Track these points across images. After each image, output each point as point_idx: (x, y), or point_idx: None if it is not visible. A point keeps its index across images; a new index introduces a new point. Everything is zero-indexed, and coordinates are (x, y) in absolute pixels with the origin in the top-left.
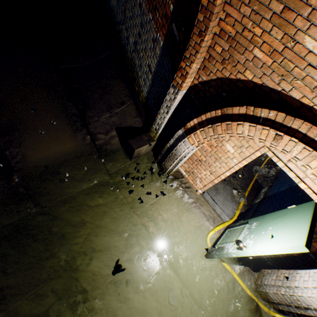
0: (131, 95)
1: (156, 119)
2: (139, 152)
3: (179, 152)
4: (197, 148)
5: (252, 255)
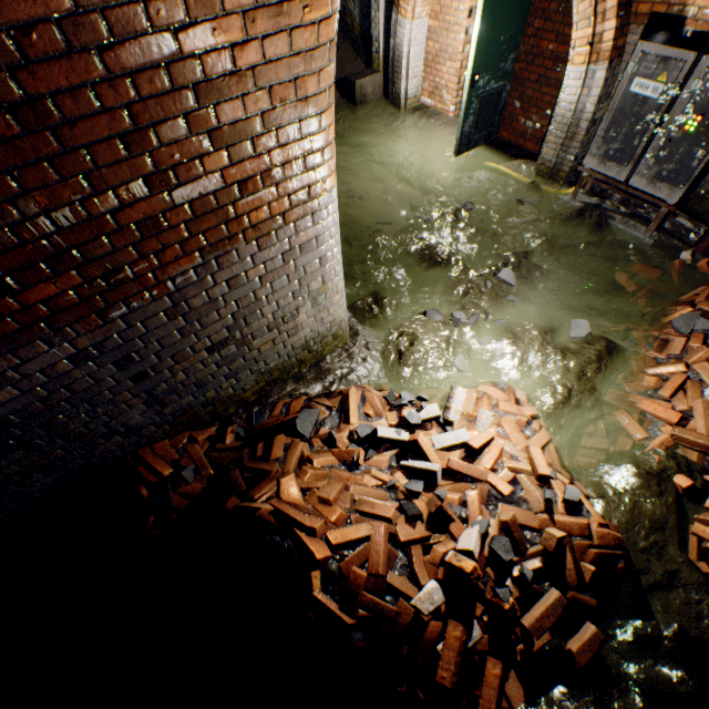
0: (345, 36)
1: (372, 34)
2: (363, 93)
3: (400, 47)
4: (422, 34)
5: (471, 66)
